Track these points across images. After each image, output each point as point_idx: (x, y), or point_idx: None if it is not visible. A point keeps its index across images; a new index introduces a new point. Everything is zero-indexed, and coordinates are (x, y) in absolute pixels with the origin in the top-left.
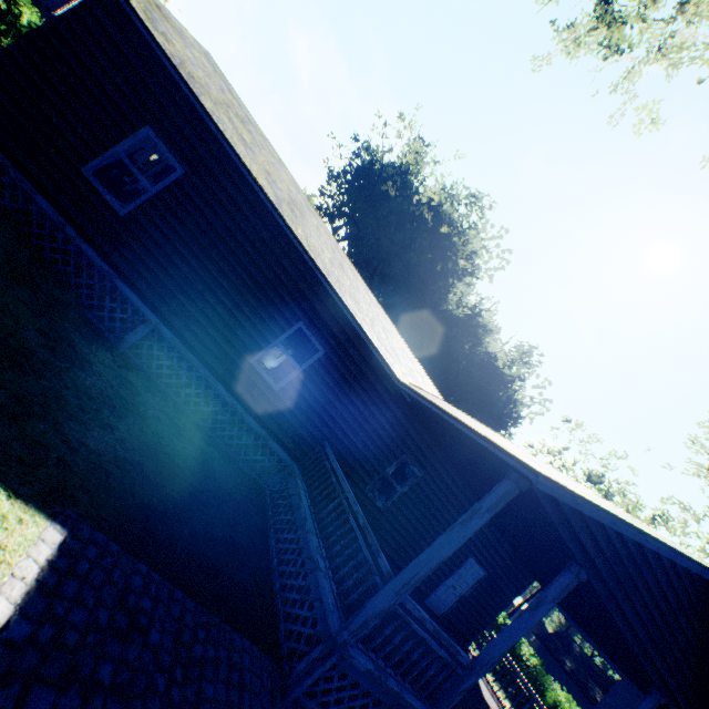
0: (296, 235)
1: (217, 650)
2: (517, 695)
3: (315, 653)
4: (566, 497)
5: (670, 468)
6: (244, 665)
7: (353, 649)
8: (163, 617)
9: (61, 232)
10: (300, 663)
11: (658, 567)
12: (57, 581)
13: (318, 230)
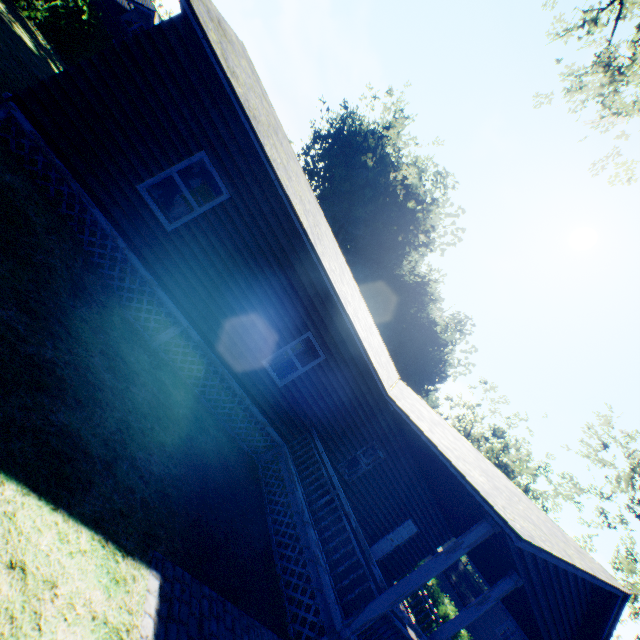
0: (327, 274)
1: None
2: (416, 606)
3: None
4: (533, 549)
5: (568, 449)
6: None
7: None
8: (224, 633)
9: (110, 240)
10: None
11: (571, 574)
12: (164, 629)
13: (327, 238)
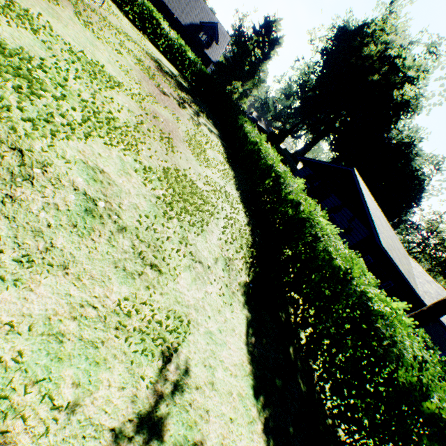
0: (408, 281)
1: None
2: None
3: None
4: None
5: None
6: None
7: None
8: None
9: None
10: None
11: None
12: None
13: (391, 238)
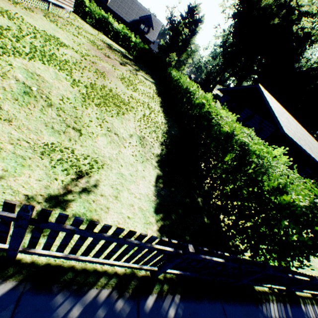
0: None
1: None
2: None
3: None
4: None
5: None
6: None
7: None
8: None
9: None
10: None
11: None
12: None
13: (302, 135)
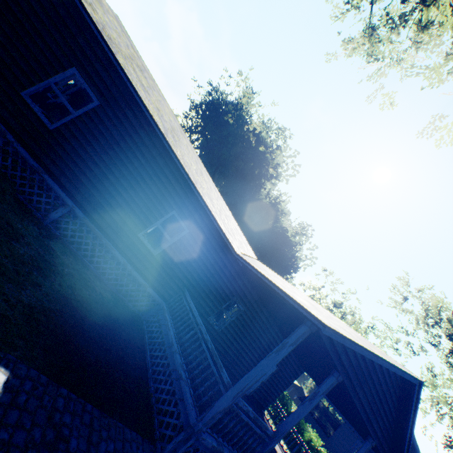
0: (177, 156)
1: (115, 444)
2: (288, 436)
3: (179, 437)
4: (339, 338)
5: (381, 303)
6: (132, 450)
7: (205, 434)
8: (79, 426)
9: (2, 136)
10: (169, 444)
11: (379, 371)
12: (3, 413)
13: (187, 149)
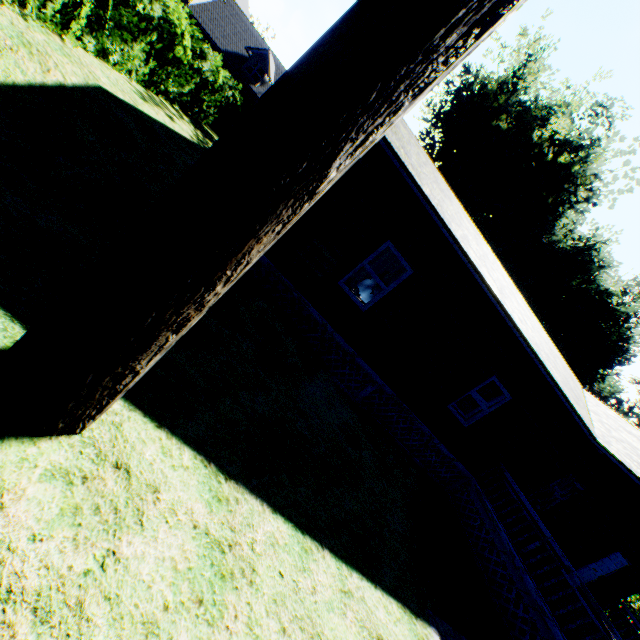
0: (524, 336)
1: None
2: (619, 628)
3: None
4: None
5: None
6: None
7: None
8: None
9: (320, 325)
10: None
11: None
12: None
13: (495, 269)
